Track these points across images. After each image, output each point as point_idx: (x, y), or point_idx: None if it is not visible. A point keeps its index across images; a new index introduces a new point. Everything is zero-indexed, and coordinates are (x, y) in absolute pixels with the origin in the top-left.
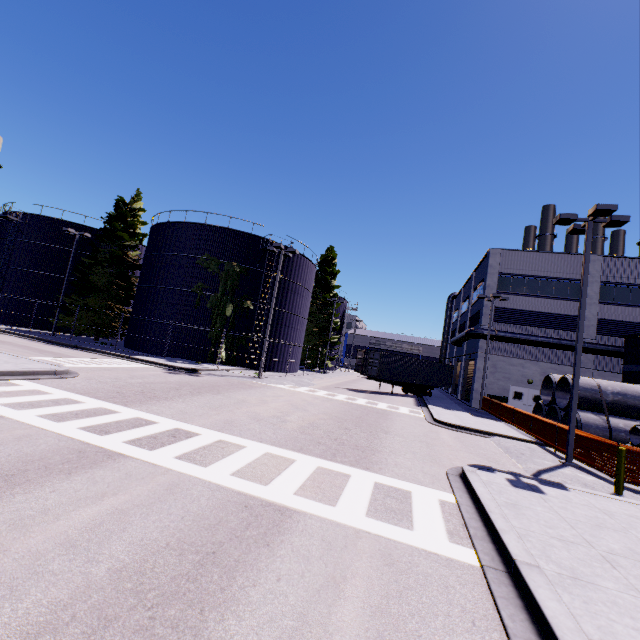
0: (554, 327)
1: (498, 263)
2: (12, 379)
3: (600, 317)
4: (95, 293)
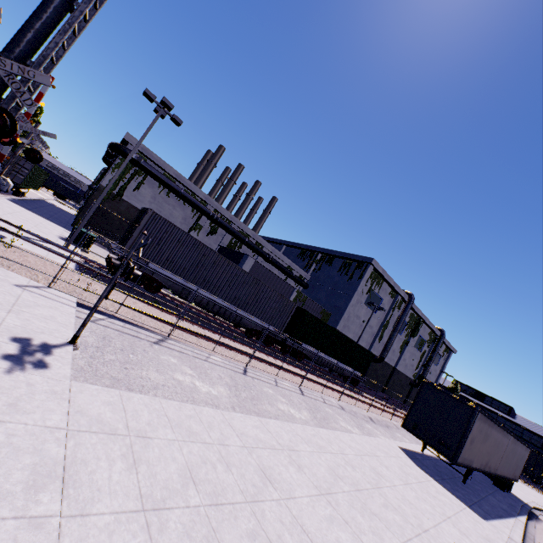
0: None
1: None
2: None
3: None
4: None
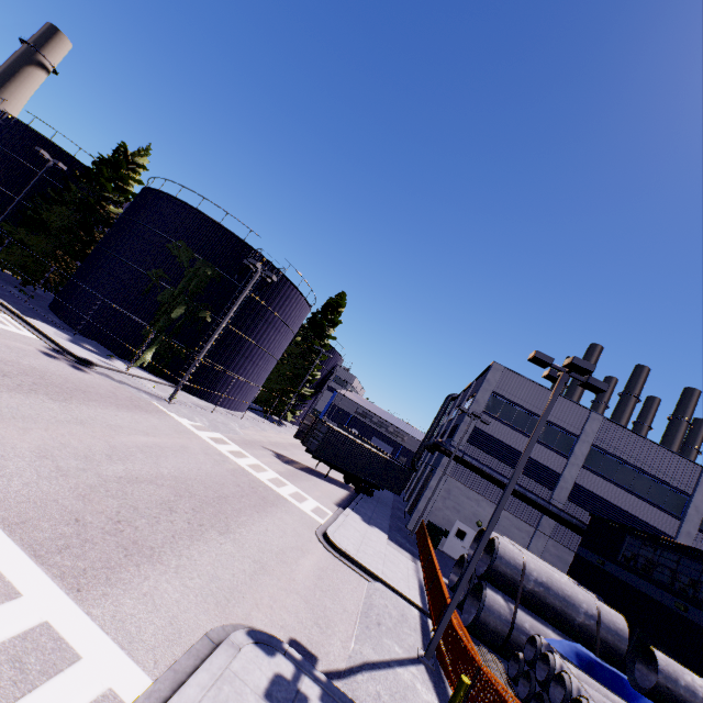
0: (527, 474)
1: (496, 381)
2: None
3: (578, 482)
4: (43, 233)
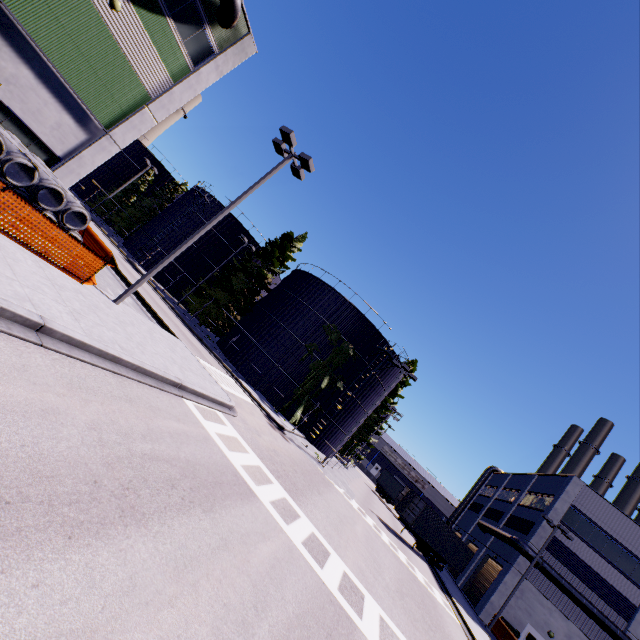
0: (602, 596)
1: (575, 494)
2: (217, 409)
3: None
4: (227, 292)
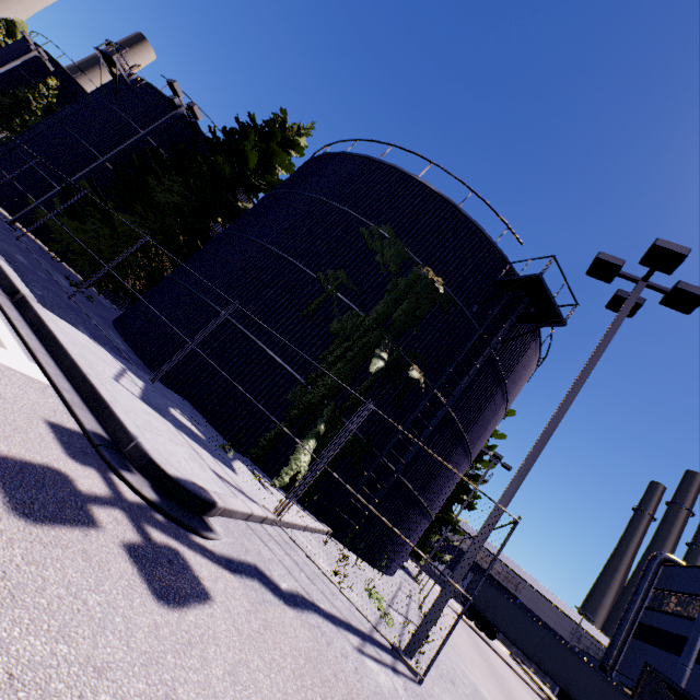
0: None
1: None
2: None
3: None
4: (139, 204)
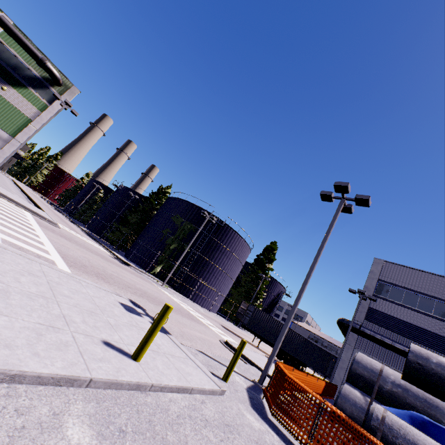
0: (429, 345)
1: (379, 271)
2: (25, 210)
3: None
4: (127, 224)
